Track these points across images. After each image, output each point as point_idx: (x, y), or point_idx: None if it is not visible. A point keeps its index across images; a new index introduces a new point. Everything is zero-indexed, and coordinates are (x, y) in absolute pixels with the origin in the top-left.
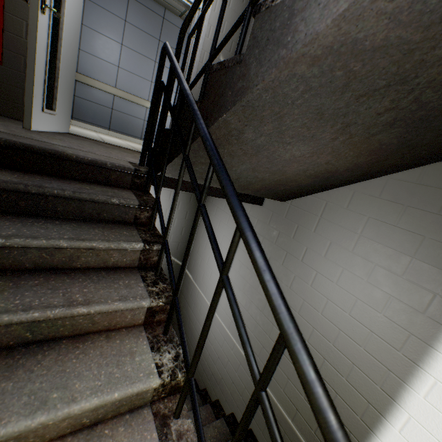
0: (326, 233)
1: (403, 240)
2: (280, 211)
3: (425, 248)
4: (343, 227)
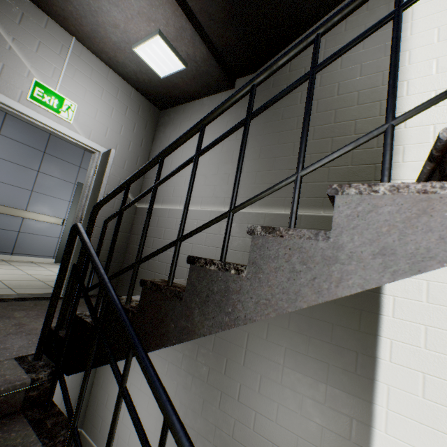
0: (254, 365)
1: (316, 368)
2: (206, 343)
3: (332, 374)
4: (268, 358)
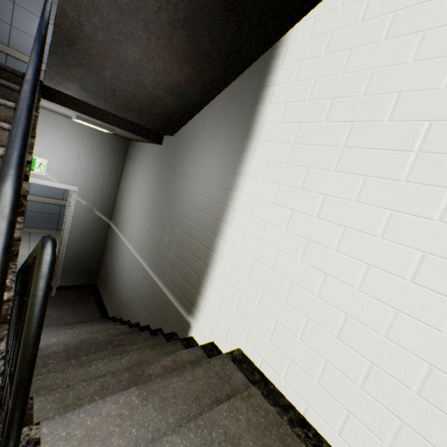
0: (193, 146)
1: (225, 131)
2: (171, 144)
3: (233, 131)
4: (201, 138)
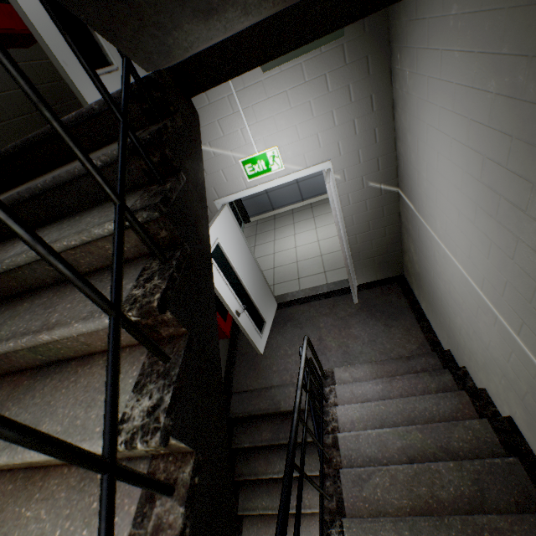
0: None
1: None
2: None
3: None
4: None
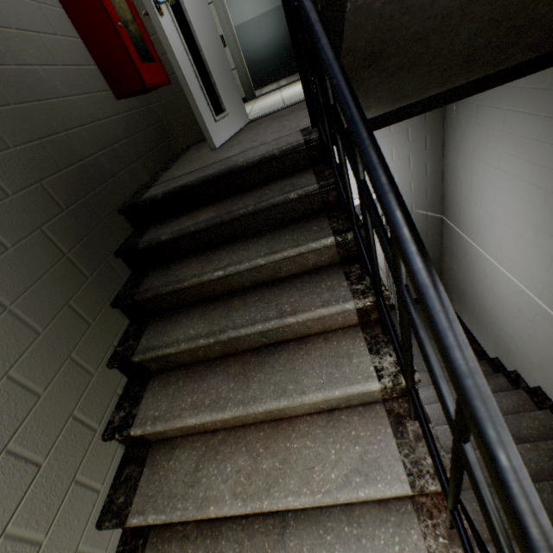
0: None
1: None
2: None
3: None
4: None
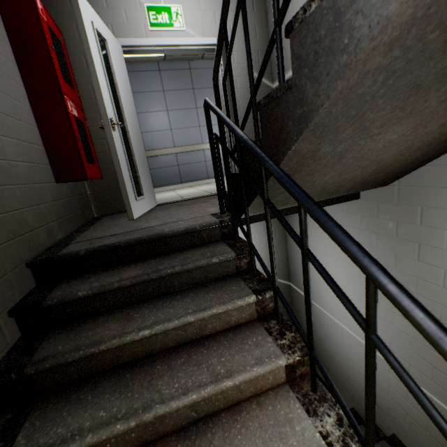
0: None
1: None
2: (386, 198)
3: None
4: None
